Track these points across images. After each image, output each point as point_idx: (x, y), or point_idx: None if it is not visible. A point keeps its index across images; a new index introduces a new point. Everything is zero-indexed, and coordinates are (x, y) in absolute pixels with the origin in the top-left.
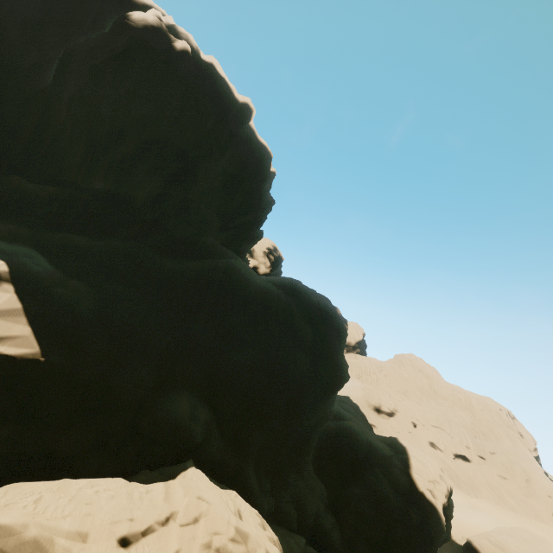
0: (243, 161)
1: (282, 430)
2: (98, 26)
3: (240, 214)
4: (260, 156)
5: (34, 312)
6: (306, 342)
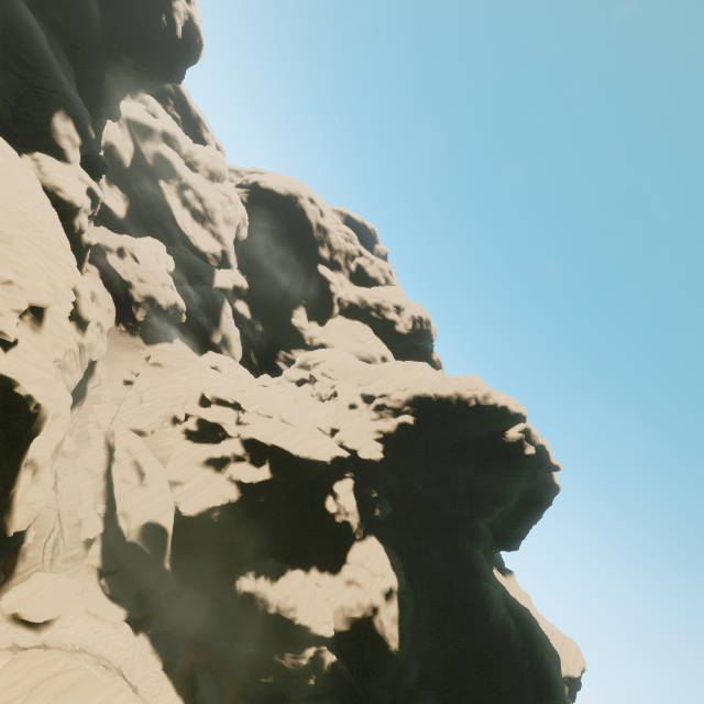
0: (532, 491)
1: None
2: (482, 421)
3: (508, 528)
4: (549, 491)
5: (400, 615)
6: None
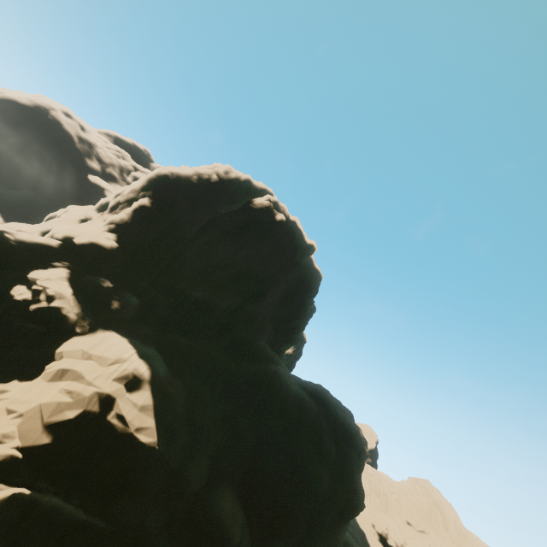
0: (299, 280)
1: None
2: (231, 200)
3: (288, 321)
4: (313, 278)
5: (157, 407)
6: (330, 461)
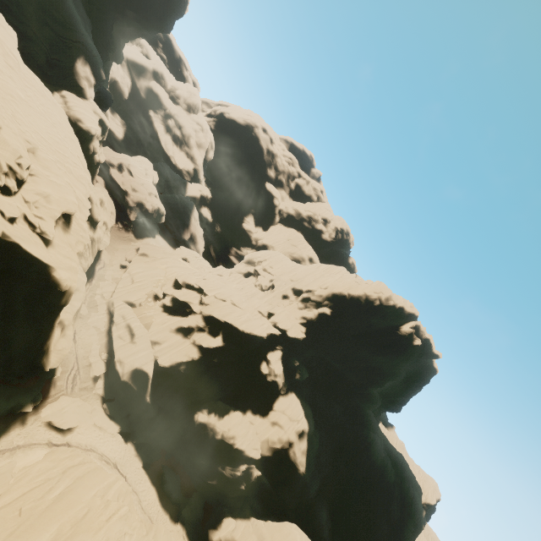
0: (415, 371)
1: None
2: (383, 317)
3: (394, 396)
4: (428, 372)
5: (308, 450)
6: (393, 522)
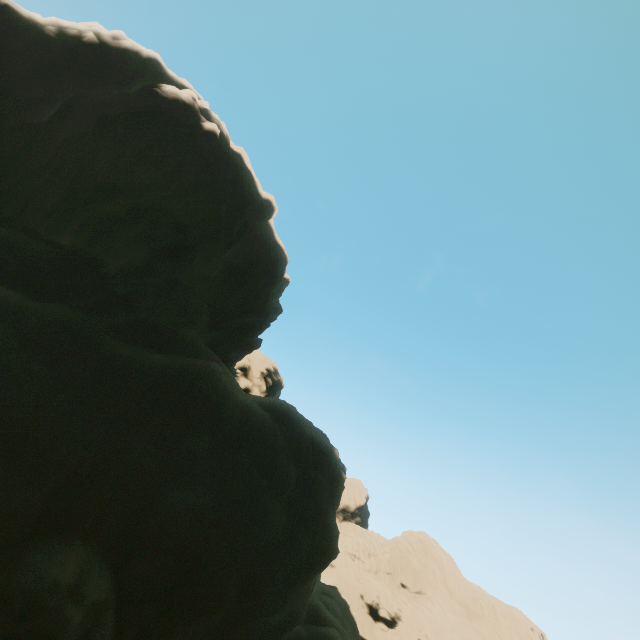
0: (254, 257)
1: (222, 634)
2: (126, 88)
3: (238, 314)
4: (274, 257)
5: None
6: (286, 489)
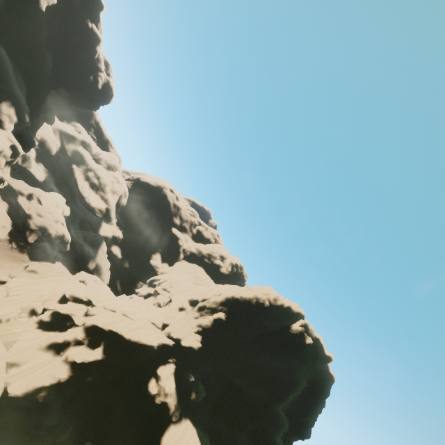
0: (315, 380)
1: None
2: (274, 318)
3: (300, 416)
4: (327, 380)
5: None
6: None
